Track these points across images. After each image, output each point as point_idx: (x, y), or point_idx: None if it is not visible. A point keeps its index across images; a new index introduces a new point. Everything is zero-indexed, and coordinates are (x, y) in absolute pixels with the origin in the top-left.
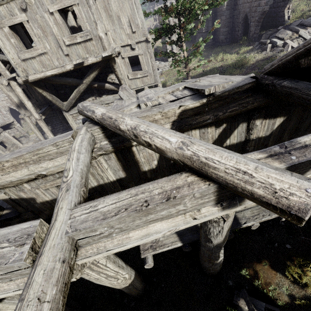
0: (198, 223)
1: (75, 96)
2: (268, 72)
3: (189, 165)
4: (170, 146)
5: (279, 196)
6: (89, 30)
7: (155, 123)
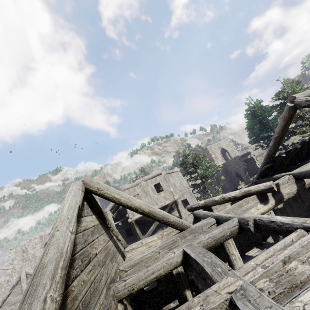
0: (260, 212)
1: (153, 229)
2: (257, 178)
3: (245, 194)
4: (237, 193)
5: (266, 185)
6: (166, 189)
7: (223, 204)
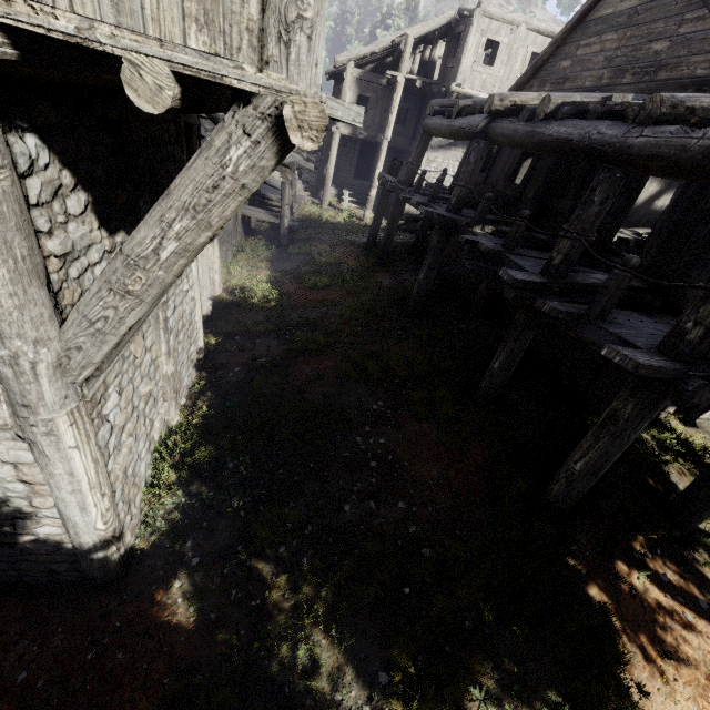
0: None
1: None
2: None
3: None
4: None
5: None
6: None
7: None
